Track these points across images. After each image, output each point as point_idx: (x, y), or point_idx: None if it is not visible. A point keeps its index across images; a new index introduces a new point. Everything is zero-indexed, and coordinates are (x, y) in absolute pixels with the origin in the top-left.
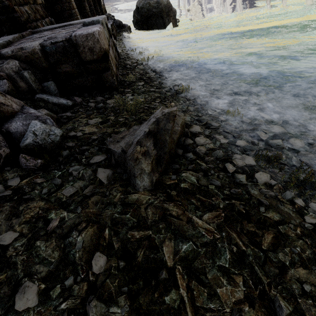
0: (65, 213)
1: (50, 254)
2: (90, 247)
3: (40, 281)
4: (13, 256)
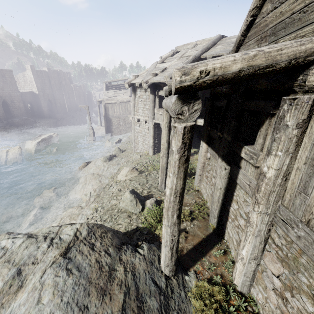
0: None
1: None
2: None
3: None
4: None
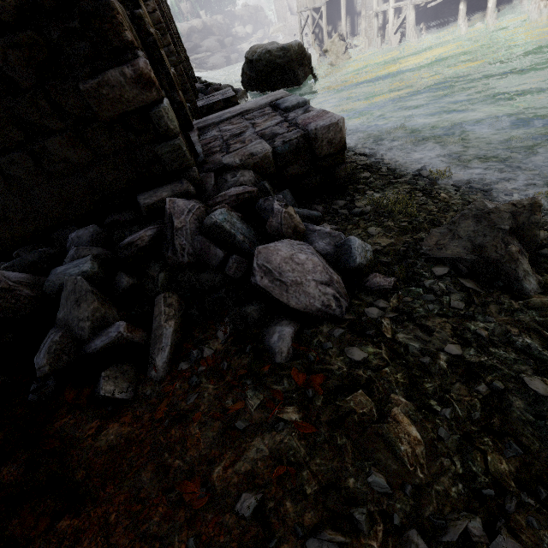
0: (479, 324)
1: (513, 357)
2: (545, 347)
3: (533, 376)
4: (478, 362)
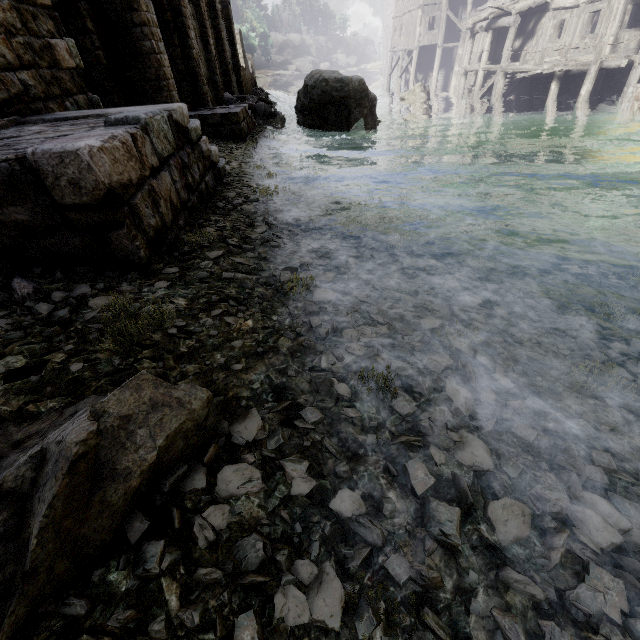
0: None
1: None
2: None
3: None
4: None
